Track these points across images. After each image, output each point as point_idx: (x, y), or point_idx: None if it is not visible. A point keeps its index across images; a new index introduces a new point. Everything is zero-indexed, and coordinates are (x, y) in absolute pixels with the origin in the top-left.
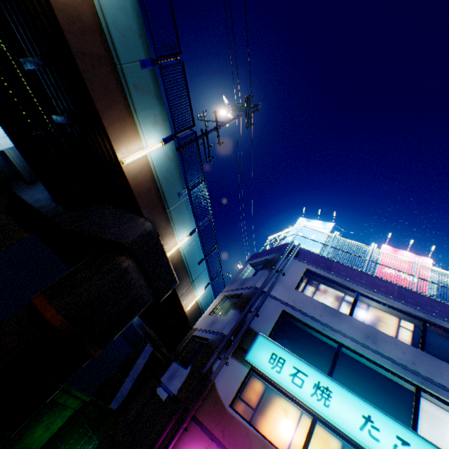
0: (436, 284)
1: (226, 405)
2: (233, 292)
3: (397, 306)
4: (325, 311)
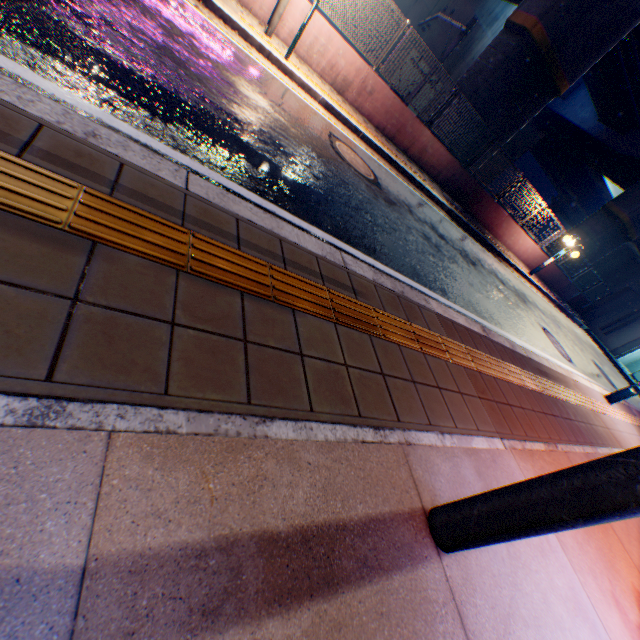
0: None
1: None
2: None
3: None
4: None
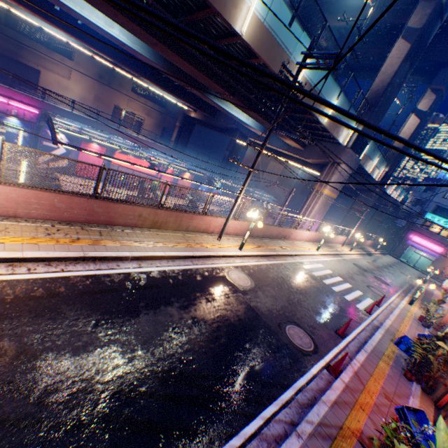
0: None
1: (418, 227)
2: (416, 198)
3: None
4: None
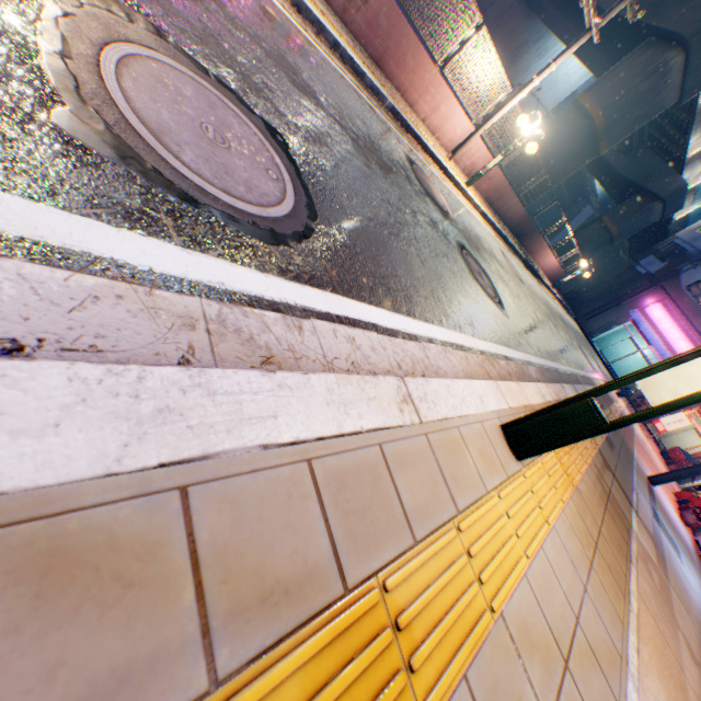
0: None
1: (681, 287)
2: None
3: None
4: None
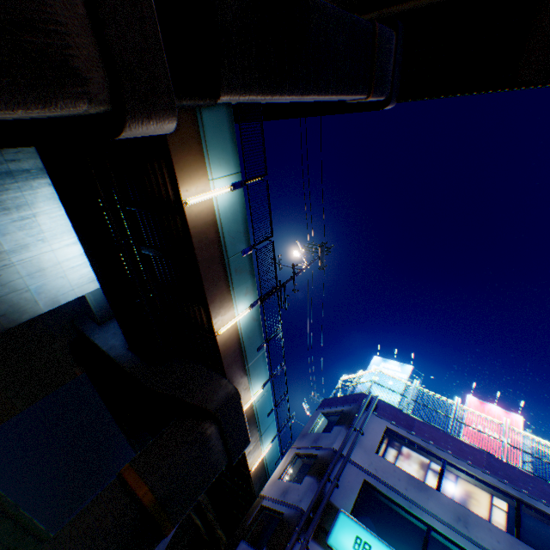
0: (527, 453)
1: None
2: (306, 451)
3: (487, 479)
4: (411, 483)
